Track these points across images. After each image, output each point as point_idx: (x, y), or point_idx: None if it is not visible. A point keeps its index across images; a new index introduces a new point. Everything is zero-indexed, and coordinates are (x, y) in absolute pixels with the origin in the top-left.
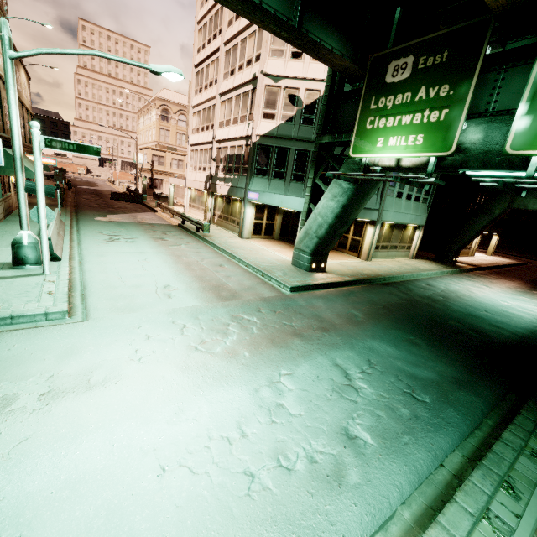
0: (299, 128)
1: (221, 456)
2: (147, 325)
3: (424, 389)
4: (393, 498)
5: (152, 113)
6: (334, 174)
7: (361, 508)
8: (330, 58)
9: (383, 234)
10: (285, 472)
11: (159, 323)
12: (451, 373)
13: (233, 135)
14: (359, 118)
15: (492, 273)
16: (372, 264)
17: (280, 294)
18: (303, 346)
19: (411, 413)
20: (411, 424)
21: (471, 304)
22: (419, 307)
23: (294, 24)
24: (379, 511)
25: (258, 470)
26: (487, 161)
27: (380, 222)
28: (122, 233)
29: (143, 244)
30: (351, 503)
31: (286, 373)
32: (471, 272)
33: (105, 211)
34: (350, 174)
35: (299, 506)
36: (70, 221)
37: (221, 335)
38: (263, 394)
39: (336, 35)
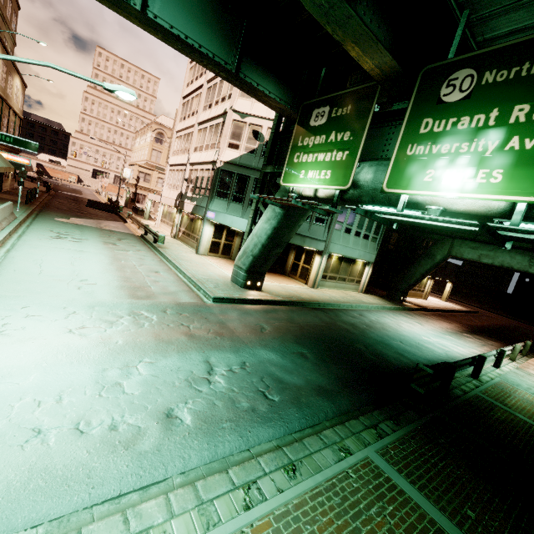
0: (260, 160)
1: (20, 413)
2: (34, 307)
3: (280, 391)
4: (173, 467)
5: (147, 135)
6: (259, 197)
7: (131, 469)
8: (267, 100)
9: (331, 265)
10: (76, 434)
11: (49, 307)
12: (320, 383)
13: (203, 159)
14: (290, 153)
15: (435, 314)
16: (315, 291)
17: (199, 301)
18: (185, 344)
19: (250, 406)
20: (242, 415)
21: (390, 335)
22: (334, 330)
23: (233, 68)
24: (149, 474)
25: (50, 429)
26: (374, 197)
27: (327, 253)
28: (73, 234)
29: (89, 245)
30: (125, 464)
31: (148, 361)
32: (414, 311)
33: (71, 214)
34: (269, 197)
35: (67, 460)
36: (27, 217)
37: (107, 324)
38: (108, 374)
39: (273, 83)
